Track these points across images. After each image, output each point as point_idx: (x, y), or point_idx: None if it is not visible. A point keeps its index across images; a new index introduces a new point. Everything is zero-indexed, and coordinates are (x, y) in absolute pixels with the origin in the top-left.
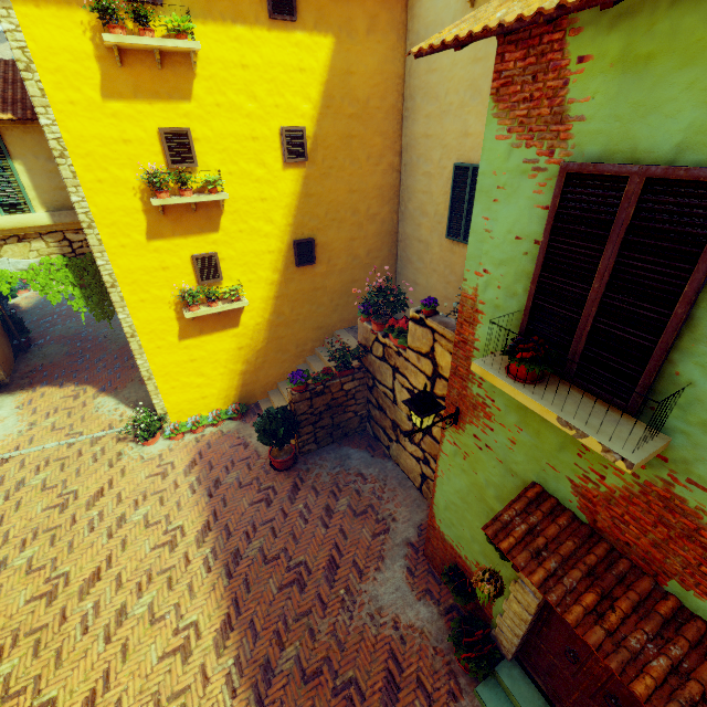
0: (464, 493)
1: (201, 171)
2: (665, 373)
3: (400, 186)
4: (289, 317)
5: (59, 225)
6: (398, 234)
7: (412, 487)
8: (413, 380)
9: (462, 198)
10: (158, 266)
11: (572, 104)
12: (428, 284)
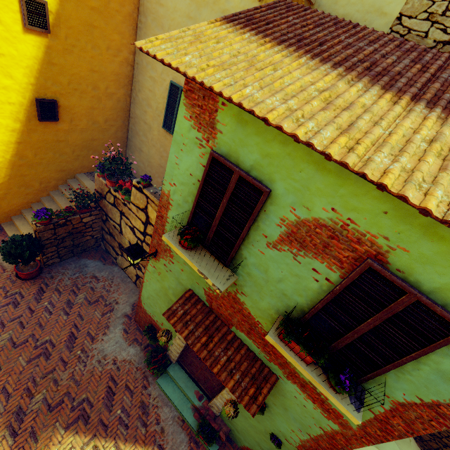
0: (158, 291)
1: None
2: (239, 253)
3: (133, 77)
4: (33, 160)
5: None
6: (130, 112)
7: (130, 282)
8: (134, 222)
9: (174, 106)
10: None
11: (218, 123)
12: (149, 153)
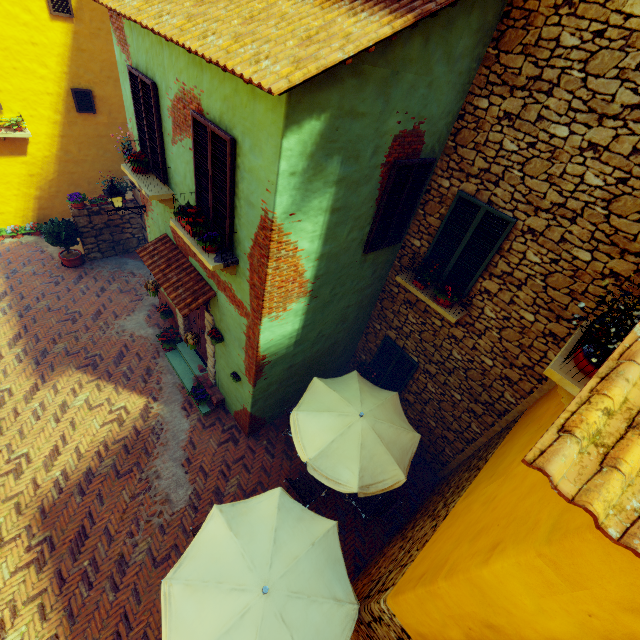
0: None
1: None
2: (167, 165)
3: None
4: (78, 156)
5: None
6: None
7: None
8: None
9: None
10: None
11: (127, 38)
12: None
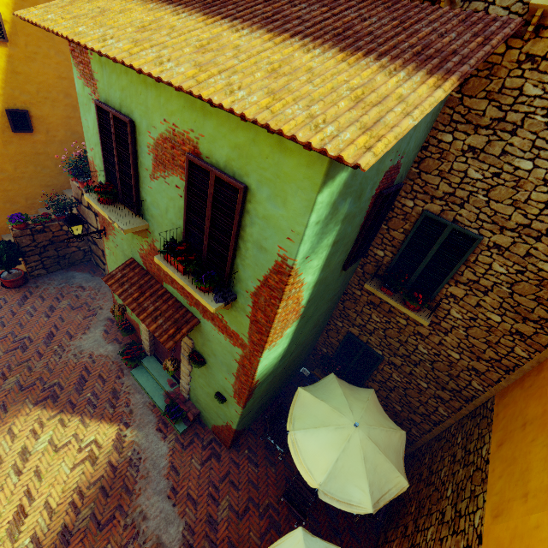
0: None
1: None
2: (141, 197)
3: None
4: (14, 174)
5: None
6: None
7: None
8: None
9: None
10: None
11: (94, 73)
12: None
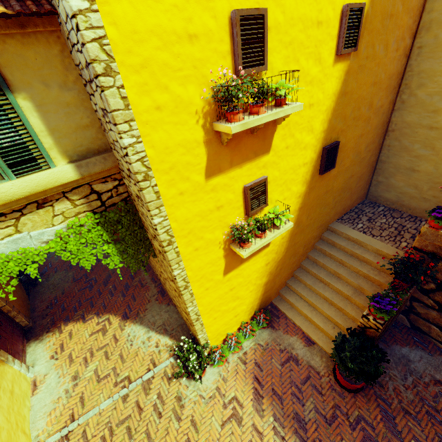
0: None
1: (265, 76)
2: None
3: (404, 72)
4: (304, 223)
5: (85, 177)
6: (389, 124)
7: None
8: None
9: None
10: (213, 207)
11: None
12: (436, 170)
